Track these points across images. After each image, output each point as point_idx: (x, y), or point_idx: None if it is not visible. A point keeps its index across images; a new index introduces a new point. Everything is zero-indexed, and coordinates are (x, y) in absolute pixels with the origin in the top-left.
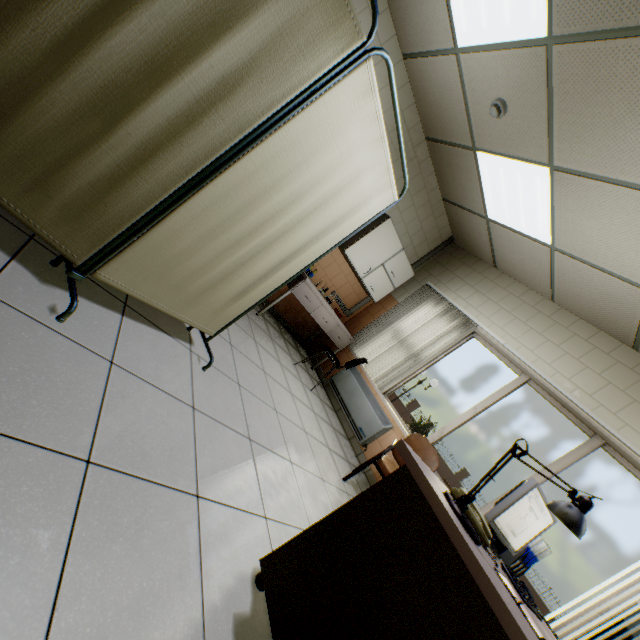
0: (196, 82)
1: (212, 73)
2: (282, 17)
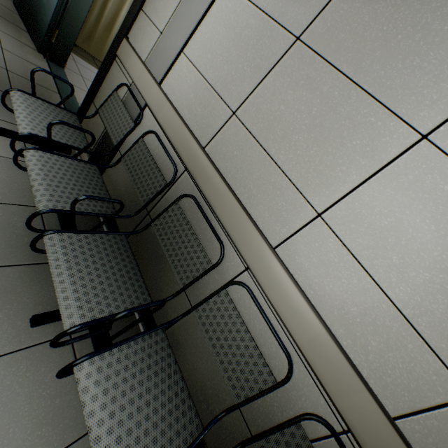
0: (123, 16)
1: (125, 13)
2: None
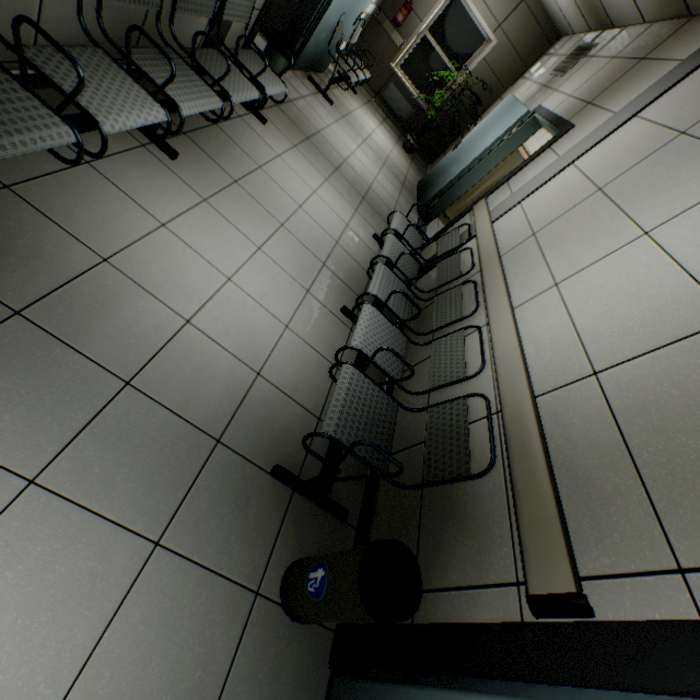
0: None
1: None
2: None
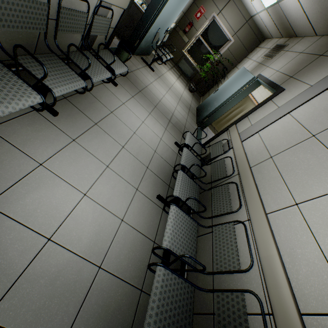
0: (237, 117)
1: (239, 116)
2: (248, 110)
